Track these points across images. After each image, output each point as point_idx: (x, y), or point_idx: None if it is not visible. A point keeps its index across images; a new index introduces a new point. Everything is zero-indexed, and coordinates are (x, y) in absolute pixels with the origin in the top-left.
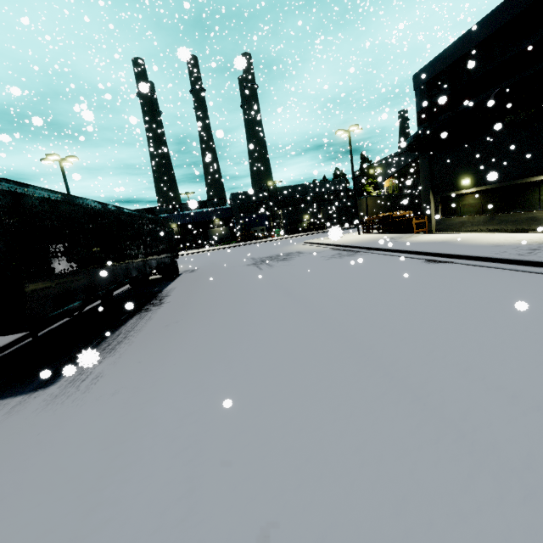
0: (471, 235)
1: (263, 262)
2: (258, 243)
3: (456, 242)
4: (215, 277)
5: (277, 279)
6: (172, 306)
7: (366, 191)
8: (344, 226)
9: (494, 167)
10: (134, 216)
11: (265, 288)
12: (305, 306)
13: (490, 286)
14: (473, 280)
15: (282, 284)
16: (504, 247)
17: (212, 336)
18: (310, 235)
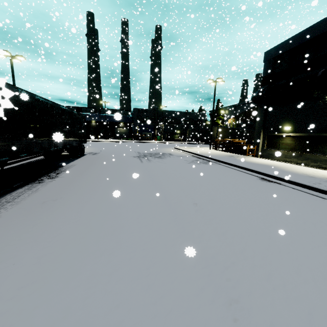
0: (286, 164)
1: (145, 156)
2: (145, 142)
3: (278, 167)
4: (108, 161)
5: (151, 172)
6: (62, 182)
7: (216, 123)
8: (200, 142)
9: (308, 122)
10: (47, 104)
11: (141, 178)
12: (169, 205)
13: (323, 215)
14: (304, 205)
15: (154, 178)
16: (316, 179)
17: (76, 226)
18: (179, 143)
